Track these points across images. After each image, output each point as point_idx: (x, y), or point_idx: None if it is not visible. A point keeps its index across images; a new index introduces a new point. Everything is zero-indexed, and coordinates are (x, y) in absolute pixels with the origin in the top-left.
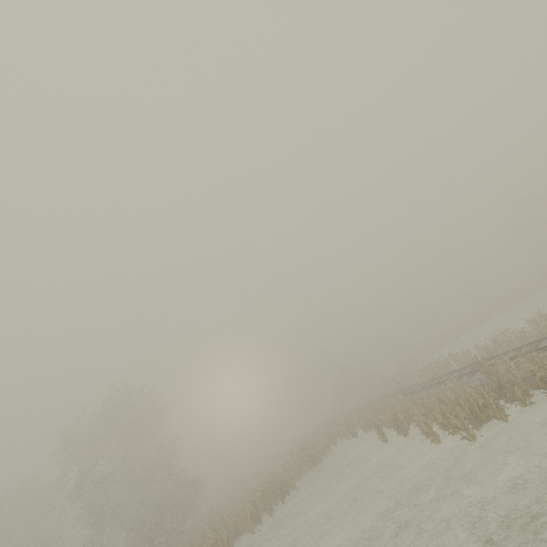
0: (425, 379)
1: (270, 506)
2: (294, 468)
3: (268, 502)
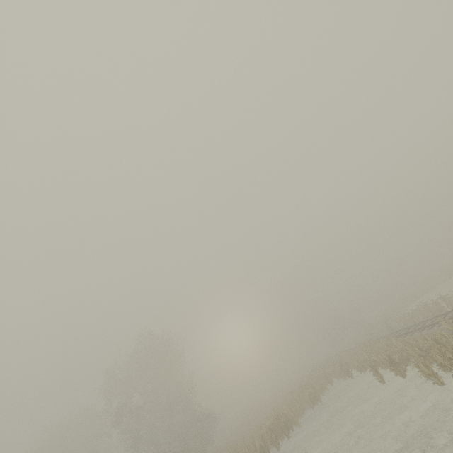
0: (415, 322)
1: (276, 440)
2: (295, 406)
3: (275, 436)
